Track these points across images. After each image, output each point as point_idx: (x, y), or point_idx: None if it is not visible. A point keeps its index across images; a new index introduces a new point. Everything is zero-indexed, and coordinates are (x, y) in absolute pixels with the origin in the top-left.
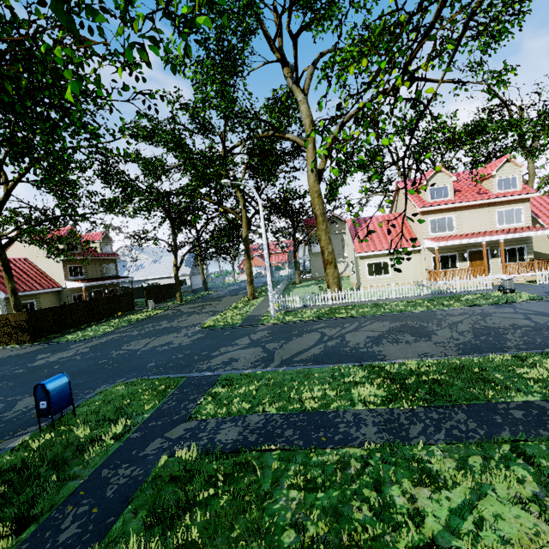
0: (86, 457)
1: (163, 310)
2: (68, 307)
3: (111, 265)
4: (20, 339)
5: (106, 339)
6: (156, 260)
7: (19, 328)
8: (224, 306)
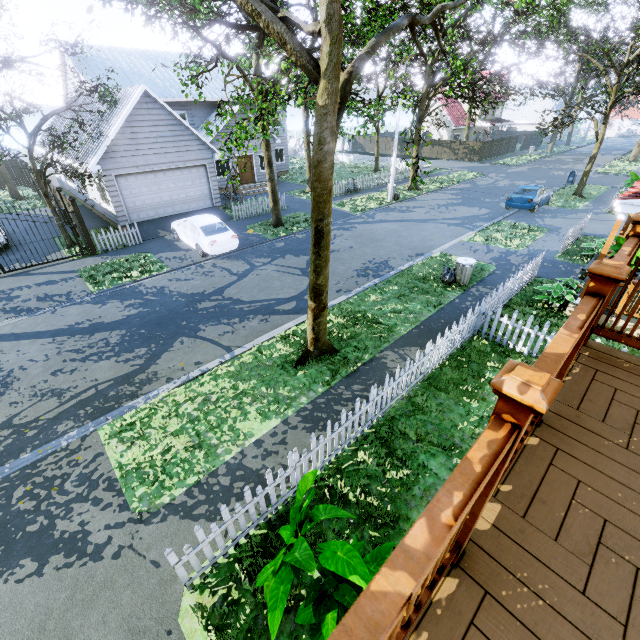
0: (593, 193)
1: (541, 156)
2: (493, 142)
3: (500, 108)
4: (471, 158)
5: (529, 167)
6: (523, 102)
7: (473, 152)
8: (603, 162)
